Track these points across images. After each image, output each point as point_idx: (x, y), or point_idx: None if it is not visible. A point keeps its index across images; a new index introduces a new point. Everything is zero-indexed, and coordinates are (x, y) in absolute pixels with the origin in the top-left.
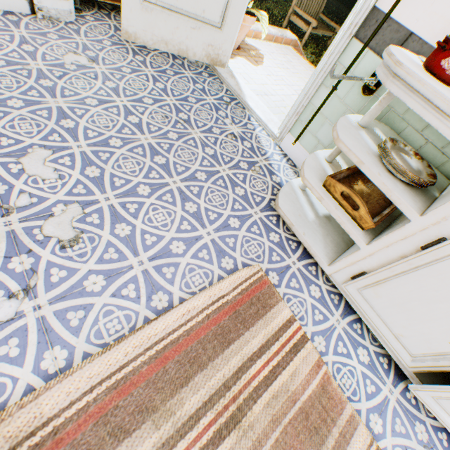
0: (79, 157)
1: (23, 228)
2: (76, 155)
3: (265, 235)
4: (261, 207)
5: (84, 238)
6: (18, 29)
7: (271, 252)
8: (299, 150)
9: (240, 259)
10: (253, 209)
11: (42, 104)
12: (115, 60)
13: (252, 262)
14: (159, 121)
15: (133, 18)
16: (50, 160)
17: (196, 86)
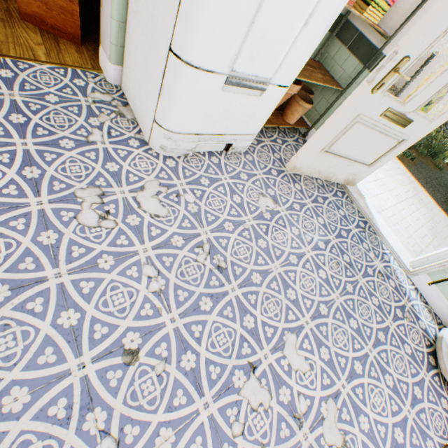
0: (311, 337)
1: (314, 438)
2: (309, 334)
3: (438, 401)
4: (425, 366)
5: (348, 441)
6: (222, 174)
7: (447, 423)
8: (435, 292)
9: (435, 438)
10: (421, 370)
11: (269, 273)
12: (286, 195)
13: (442, 440)
14: (335, 270)
15: (306, 159)
16: (298, 346)
17: (339, 213)
